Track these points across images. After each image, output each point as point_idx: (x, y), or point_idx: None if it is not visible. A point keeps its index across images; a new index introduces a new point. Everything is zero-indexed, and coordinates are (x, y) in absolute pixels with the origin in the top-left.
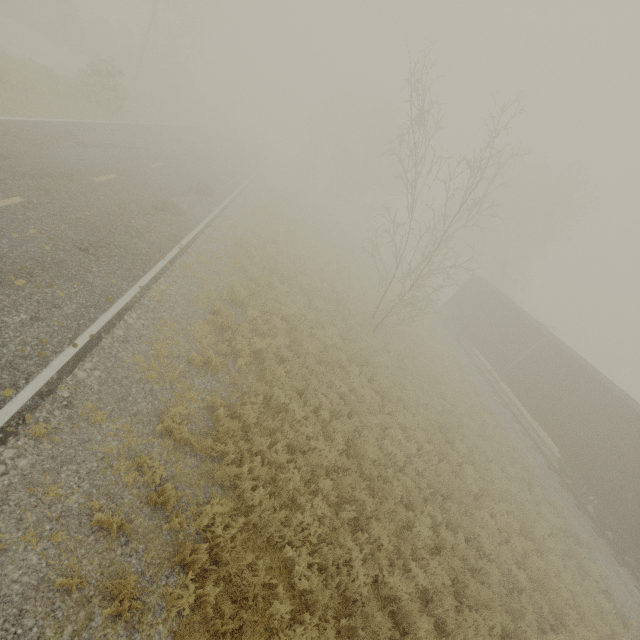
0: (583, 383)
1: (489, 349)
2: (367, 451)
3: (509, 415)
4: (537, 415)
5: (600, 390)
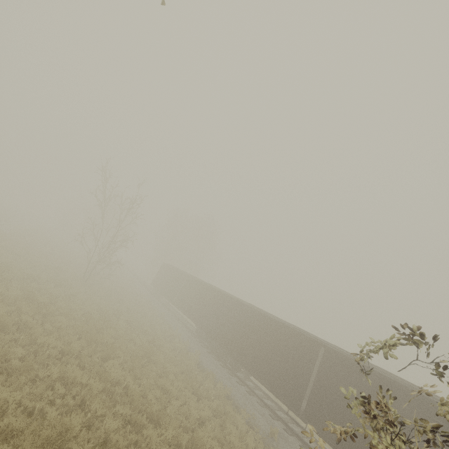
0: (199, 287)
1: (169, 293)
2: (40, 301)
3: (178, 322)
4: (186, 312)
5: (204, 287)
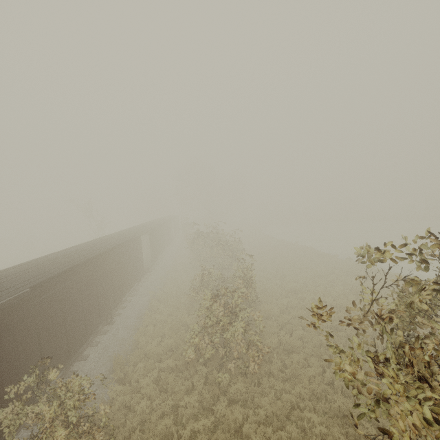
0: None
1: None
2: None
3: None
4: None
5: None
